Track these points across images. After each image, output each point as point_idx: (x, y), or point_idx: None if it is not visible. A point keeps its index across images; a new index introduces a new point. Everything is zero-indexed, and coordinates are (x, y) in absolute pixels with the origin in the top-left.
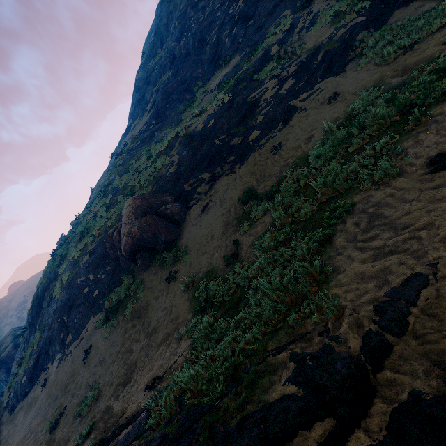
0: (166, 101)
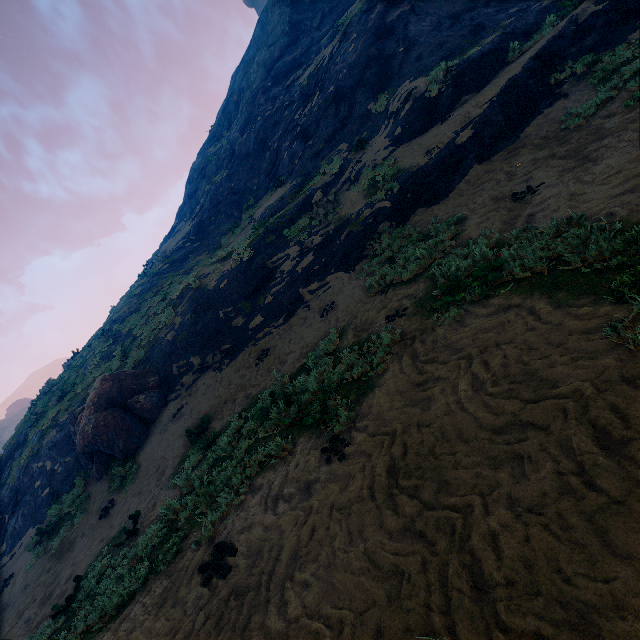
0: (213, 211)
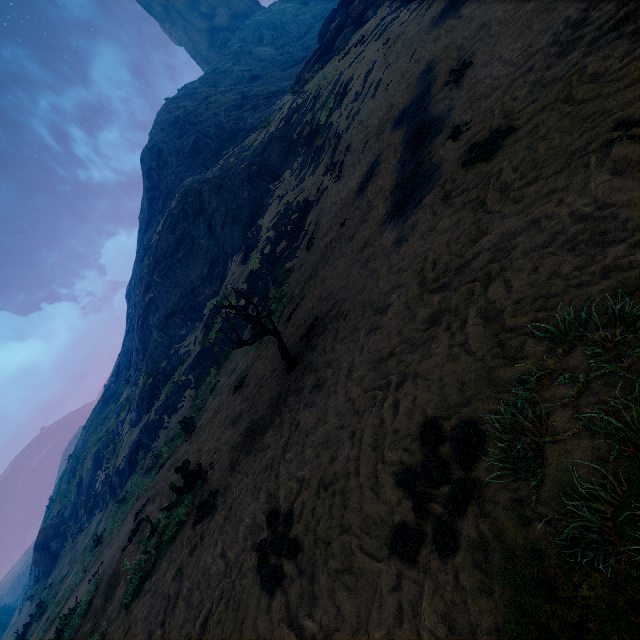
0: (123, 359)
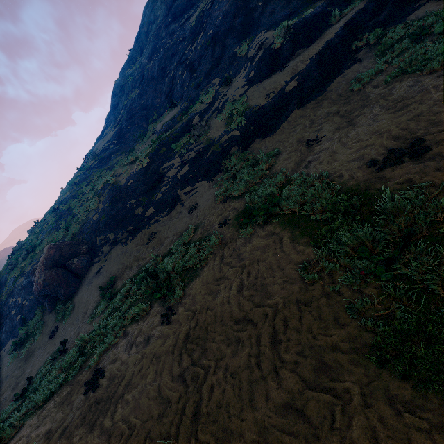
0: (129, 122)
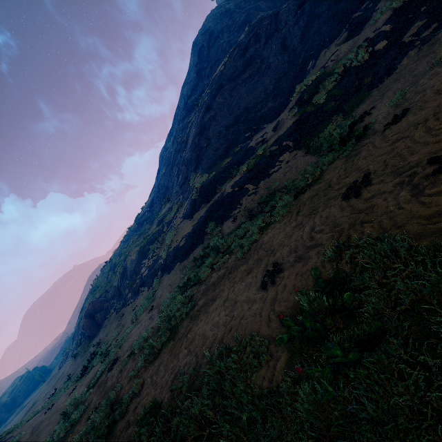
0: (157, 194)
